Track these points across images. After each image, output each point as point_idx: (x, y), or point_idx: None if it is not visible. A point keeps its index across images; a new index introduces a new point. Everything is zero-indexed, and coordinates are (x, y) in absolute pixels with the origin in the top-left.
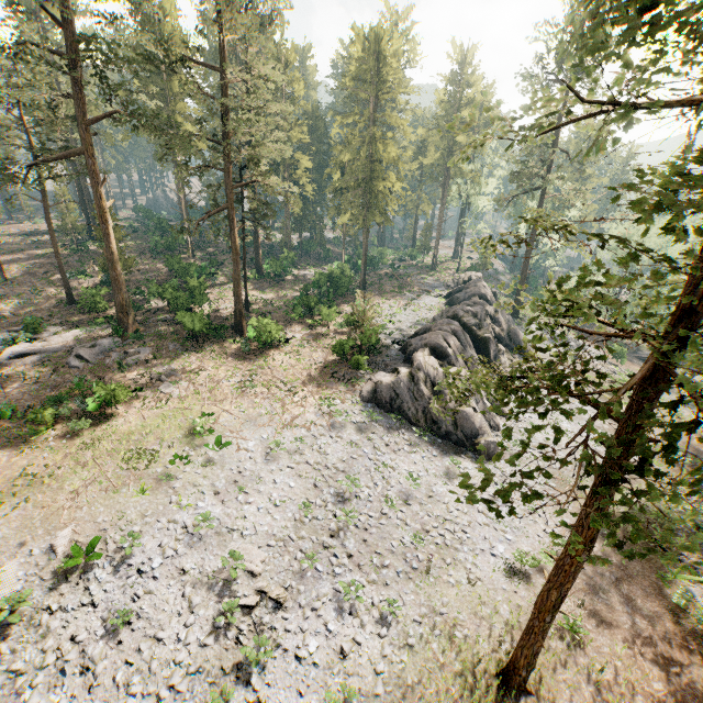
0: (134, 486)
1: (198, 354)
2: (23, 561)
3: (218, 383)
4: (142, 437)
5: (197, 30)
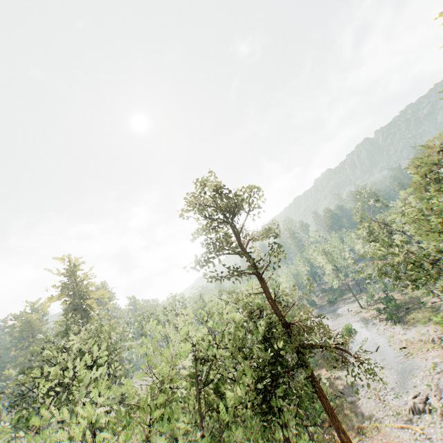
0: None
1: None
2: None
3: None
4: None
5: None
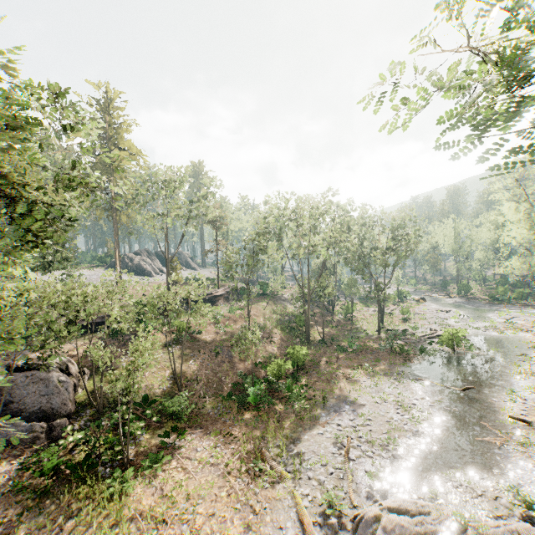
0: None
1: None
2: None
3: None
4: None
5: None
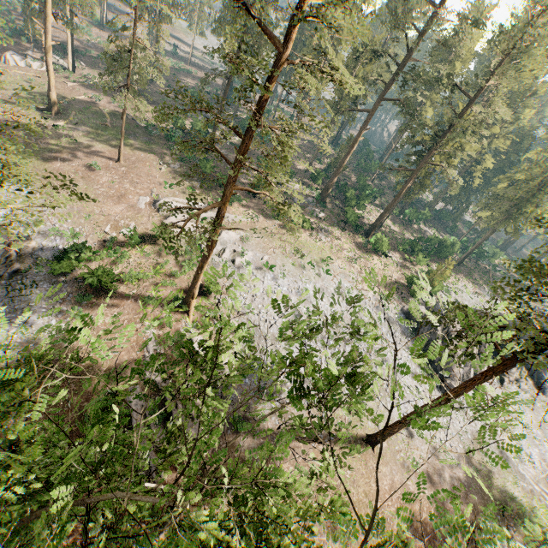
0: (292, 260)
1: (342, 231)
2: (253, 254)
3: (342, 250)
4: (303, 246)
5: (476, 75)
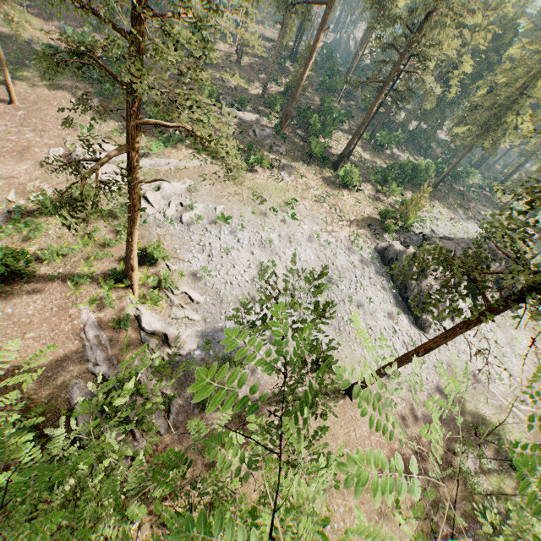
0: (251, 208)
1: (307, 166)
2: (205, 206)
3: (308, 188)
4: (263, 190)
5: None
